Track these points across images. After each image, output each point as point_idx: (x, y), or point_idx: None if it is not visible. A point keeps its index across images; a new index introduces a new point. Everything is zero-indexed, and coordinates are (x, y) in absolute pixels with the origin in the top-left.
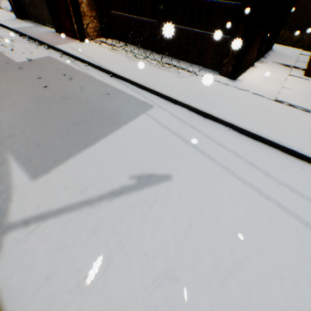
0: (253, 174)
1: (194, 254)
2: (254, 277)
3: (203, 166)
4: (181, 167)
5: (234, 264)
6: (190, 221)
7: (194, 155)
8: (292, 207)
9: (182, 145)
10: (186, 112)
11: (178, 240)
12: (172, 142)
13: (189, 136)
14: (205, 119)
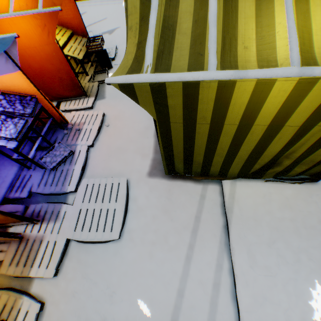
0: (110, 3)
1: (97, 16)
2: (110, 13)
3: (95, 7)
4: (88, 10)
5: (106, 14)
6: (95, 14)
7: (91, 7)
8: (119, 3)
9: (86, 7)
10: (83, 1)
11: (93, 17)
12: (82, 8)
13: (87, 5)
14: (91, 0)
